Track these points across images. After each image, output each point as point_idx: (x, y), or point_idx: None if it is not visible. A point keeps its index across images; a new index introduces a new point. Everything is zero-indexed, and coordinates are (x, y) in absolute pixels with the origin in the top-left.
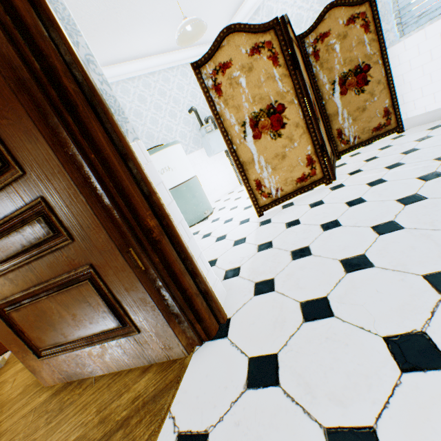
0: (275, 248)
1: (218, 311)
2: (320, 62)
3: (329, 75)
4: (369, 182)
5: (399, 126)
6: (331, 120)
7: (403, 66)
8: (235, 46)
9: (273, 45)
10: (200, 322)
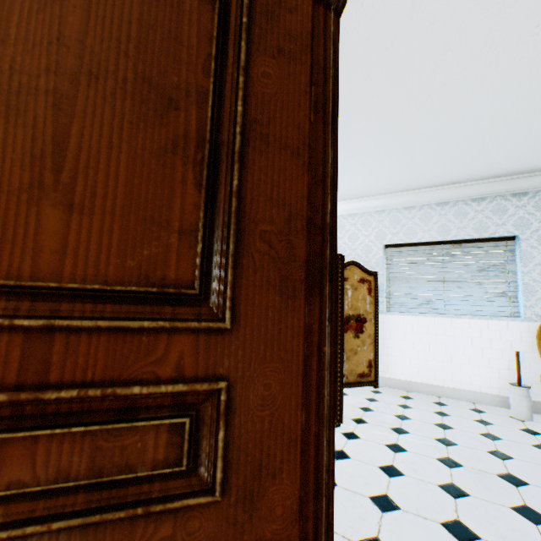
0: None
1: None
2: None
3: None
4: (388, 444)
5: (376, 380)
6: None
7: (385, 332)
8: None
9: None
10: None
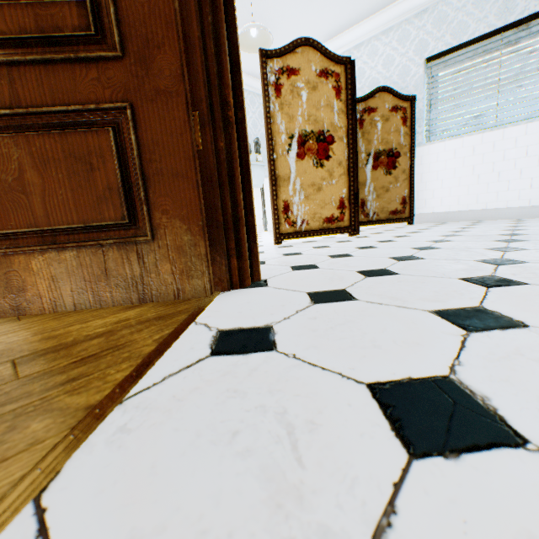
0: (307, 254)
1: (257, 262)
2: (362, 131)
3: (367, 146)
4: (395, 236)
5: (411, 217)
6: (359, 188)
7: (424, 167)
8: (307, 59)
9: (341, 79)
10: (239, 258)
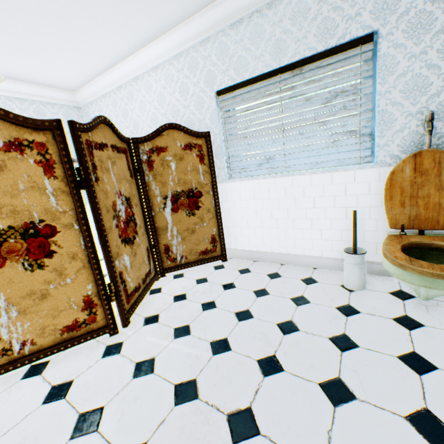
0: None
1: None
2: (154, 172)
3: (163, 188)
4: (141, 362)
5: (223, 254)
6: (160, 233)
7: (230, 203)
8: None
9: (50, 149)
10: None
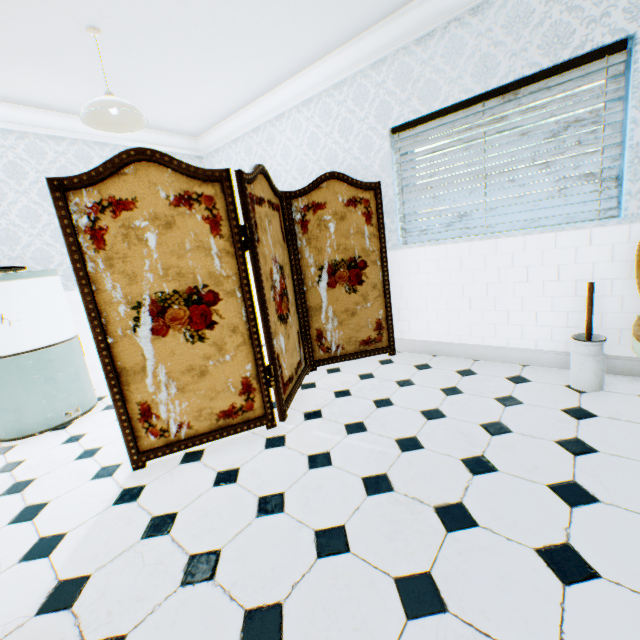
0: (73, 613)
1: None
2: (308, 236)
3: (318, 256)
4: (313, 455)
5: (391, 346)
6: (312, 314)
7: (403, 277)
8: (149, 181)
9: (218, 203)
10: None
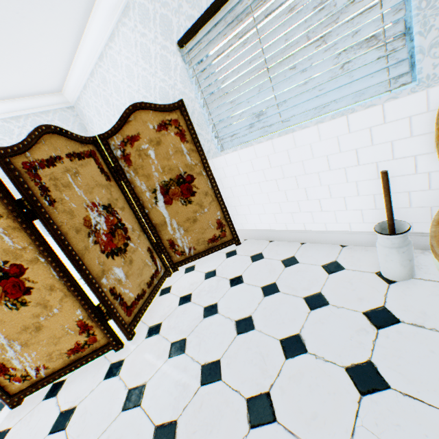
0: None
1: None
2: (134, 167)
3: (148, 182)
4: (132, 389)
5: (235, 238)
6: (160, 229)
7: (230, 179)
8: None
9: None
10: None
